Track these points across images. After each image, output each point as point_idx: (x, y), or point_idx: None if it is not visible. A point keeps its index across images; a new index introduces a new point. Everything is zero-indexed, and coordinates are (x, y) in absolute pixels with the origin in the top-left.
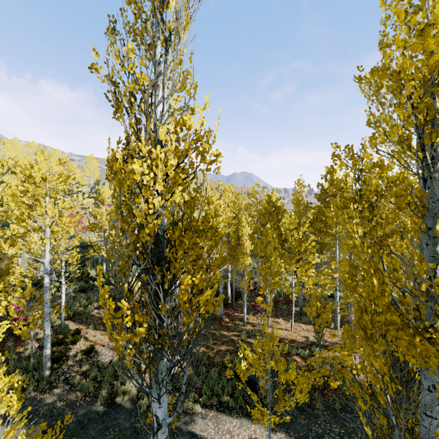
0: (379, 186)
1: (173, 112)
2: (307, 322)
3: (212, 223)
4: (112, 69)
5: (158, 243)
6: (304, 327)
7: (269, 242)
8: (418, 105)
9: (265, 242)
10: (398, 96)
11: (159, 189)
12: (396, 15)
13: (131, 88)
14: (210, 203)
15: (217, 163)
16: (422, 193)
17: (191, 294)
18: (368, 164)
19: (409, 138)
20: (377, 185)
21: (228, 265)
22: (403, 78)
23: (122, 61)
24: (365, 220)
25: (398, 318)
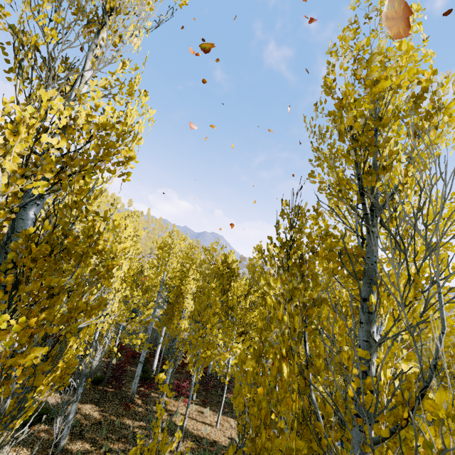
0: (312, 235)
1: (87, 92)
2: (239, 416)
3: (102, 248)
4: (20, 17)
5: (2, 257)
6: (233, 423)
7: (211, 305)
8: (358, 138)
9: (204, 303)
10: (338, 121)
11: (9, 167)
12: (342, 41)
13: (32, 41)
14: (107, 219)
15: (127, 167)
16: (358, 250)
17: (8, 351)
18: (303, 208)
19: (349, 183)
20: (310, 233)
21: (164, 327)
22: (345, 105)
23: (32, 8)
24: (288, 273)
25: (304, 448)
